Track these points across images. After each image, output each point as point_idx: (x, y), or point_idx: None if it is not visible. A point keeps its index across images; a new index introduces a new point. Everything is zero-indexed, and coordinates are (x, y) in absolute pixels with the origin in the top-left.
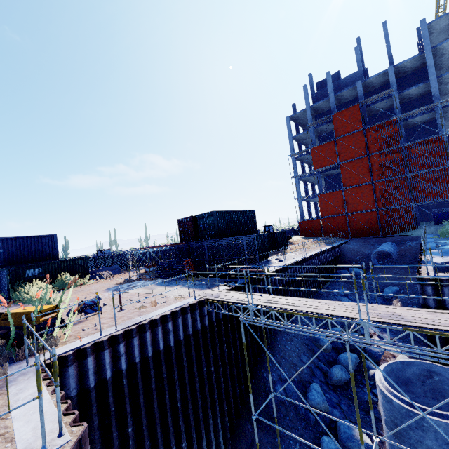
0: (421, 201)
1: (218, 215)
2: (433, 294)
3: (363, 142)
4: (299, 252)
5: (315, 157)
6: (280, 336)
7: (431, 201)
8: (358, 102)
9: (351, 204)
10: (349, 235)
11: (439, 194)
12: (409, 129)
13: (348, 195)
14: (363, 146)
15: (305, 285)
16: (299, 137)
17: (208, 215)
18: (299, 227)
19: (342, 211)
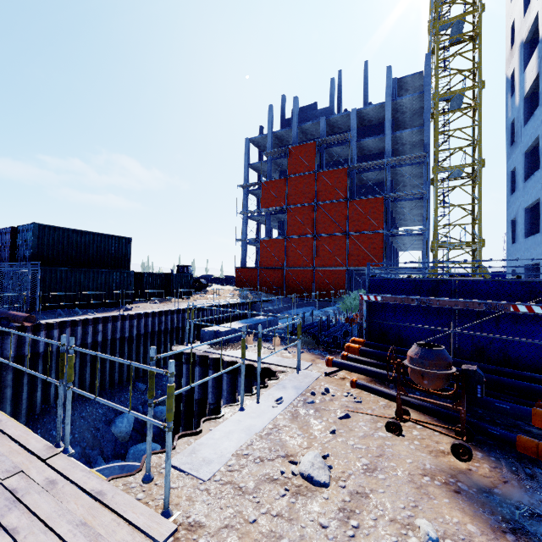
0: (355, 266)
1: (43, 231)
2: (176, 372)
3: (313, 187)
4: (184, 303)
5: (264, 194)
6: (52, 416)
7: (363, 267)
8: (316, 140)
9: (291, 257)
10: (280, 293)
11: (371, 261)
12: (365, 185)
13: (290, 246)
14: (313, 191)
15: (156, 345)
16: (257, 166)
17: (28, 228)
18: (236, 276)
19: (281, 264)
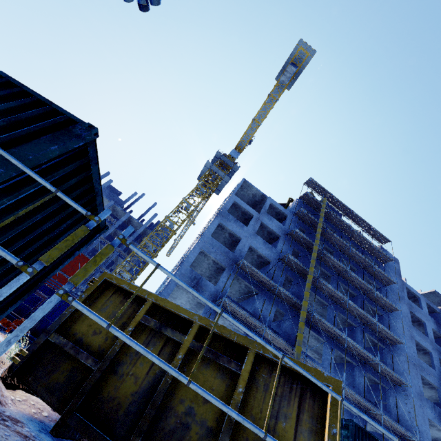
0: None
1: None
2: None
3: None
4: None
5: None
6: None
7: None
8: None
9: None
10: None
11: None
12: None
13: None
14: None
15: None
16: None
17: None
18: None
19: None
